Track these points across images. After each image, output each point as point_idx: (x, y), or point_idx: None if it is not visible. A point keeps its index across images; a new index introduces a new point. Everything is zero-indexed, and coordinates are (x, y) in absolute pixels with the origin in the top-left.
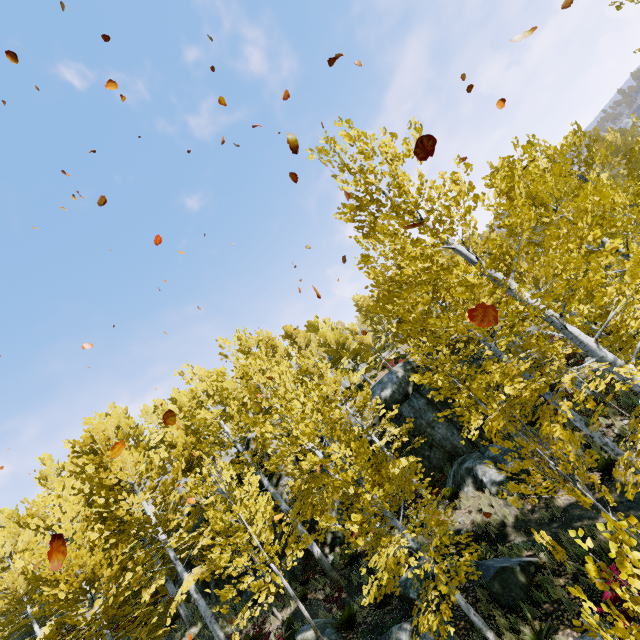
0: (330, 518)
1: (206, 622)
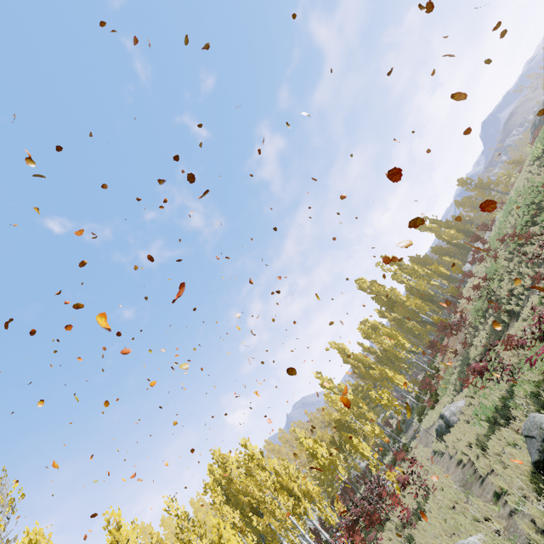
0: None
1: None
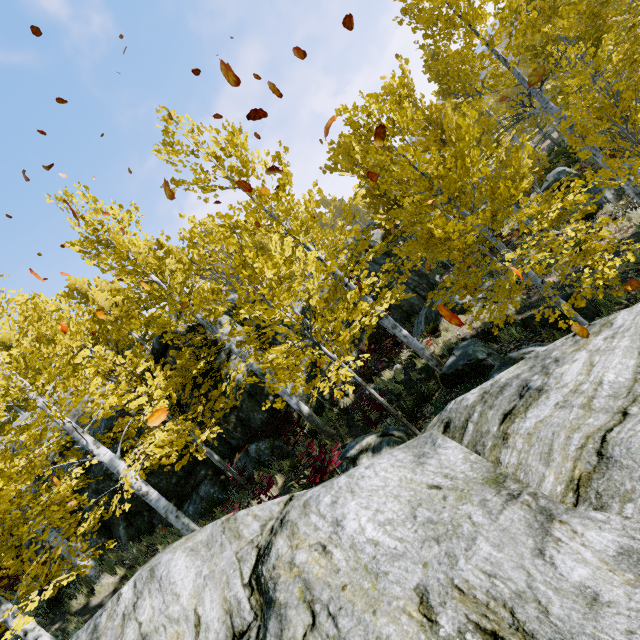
0: (447, 223)
1: (131, 563)
